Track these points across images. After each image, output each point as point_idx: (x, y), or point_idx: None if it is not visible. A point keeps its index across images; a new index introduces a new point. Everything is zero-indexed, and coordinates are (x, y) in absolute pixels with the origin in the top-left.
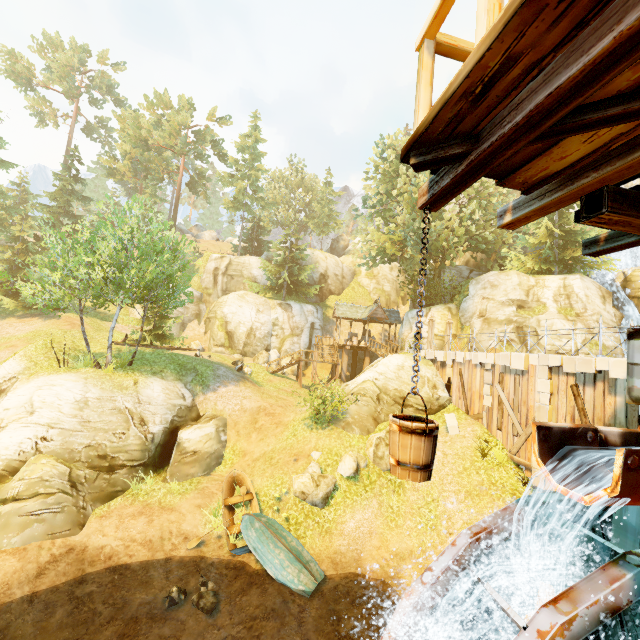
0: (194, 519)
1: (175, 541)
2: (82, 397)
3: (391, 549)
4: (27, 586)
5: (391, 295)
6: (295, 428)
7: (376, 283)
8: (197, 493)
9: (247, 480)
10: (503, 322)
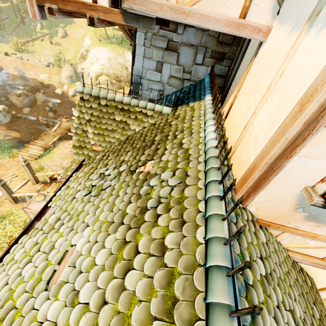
0: None
1: None
2: (109, 57)
3: None
4: None
5: None
6: None
7: None
8: None
9: None
10: None
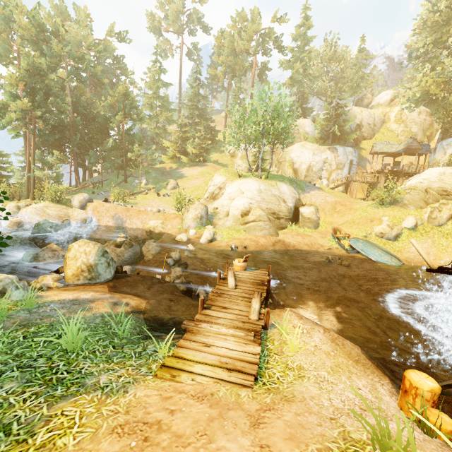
0: (322, 241)
1: (317, 246)
2: (258, 188)
3: (443, 260)
4: (271, 247)
5: (417, 135)
6: (364, 209)
7: (404, 127)
8: (318, 233)
9: (343, 229)
10: None
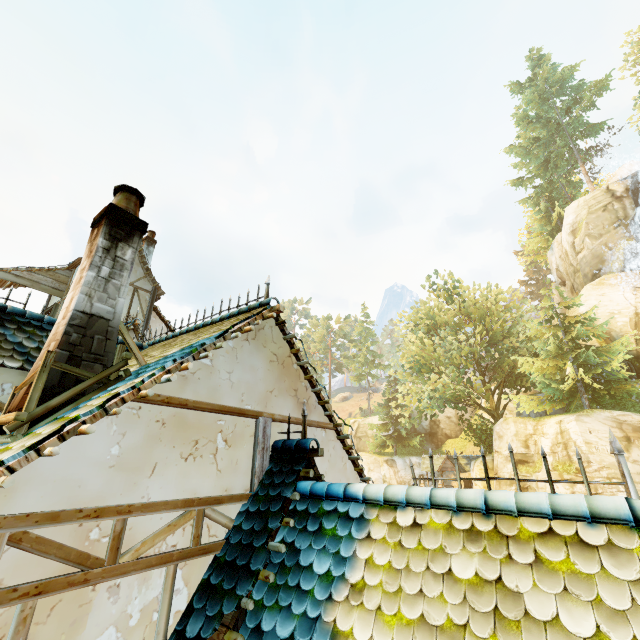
0: None
1: None
2: None
3: None
4: None
5: None
6: None
7: None
8: None
9: None
10: (507, 482)
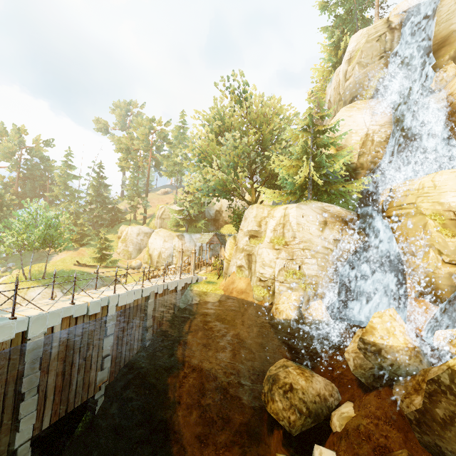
0: None
1: None
2: None
3: None
4: None
5: None
6: None
7: None
8: None
9: None
10: (240, 250)
